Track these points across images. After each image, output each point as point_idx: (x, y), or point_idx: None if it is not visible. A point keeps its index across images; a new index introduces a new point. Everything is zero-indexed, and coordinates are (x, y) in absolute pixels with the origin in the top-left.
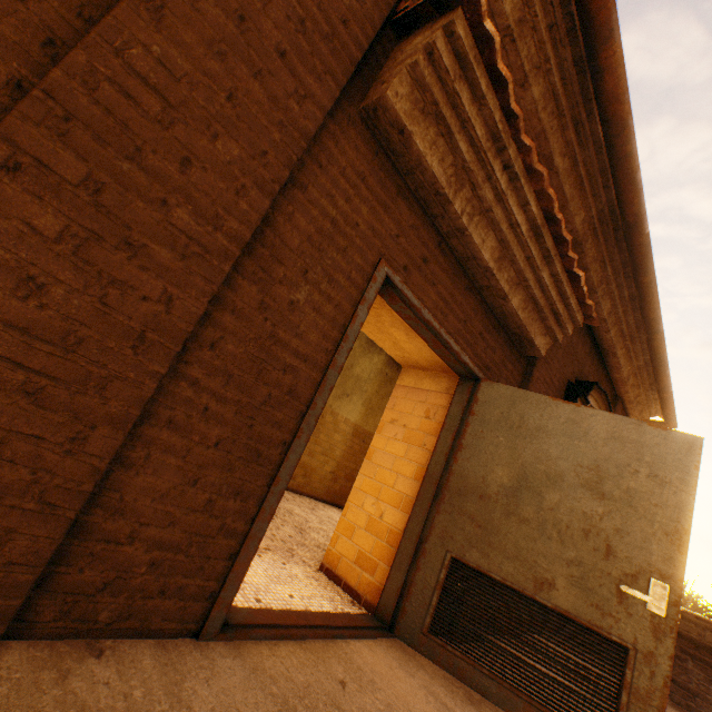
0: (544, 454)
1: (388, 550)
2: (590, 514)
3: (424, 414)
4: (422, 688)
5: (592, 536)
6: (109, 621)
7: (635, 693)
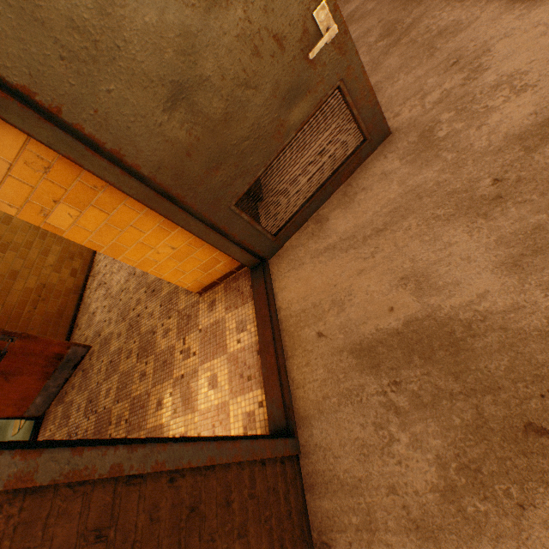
0: (151, 35)
1: (206, 249)
2: (241, 32)
3: (39, 173)
4: (314, 262)
5: (262, 49)
6: (307, 546)
7: (358, 102)
